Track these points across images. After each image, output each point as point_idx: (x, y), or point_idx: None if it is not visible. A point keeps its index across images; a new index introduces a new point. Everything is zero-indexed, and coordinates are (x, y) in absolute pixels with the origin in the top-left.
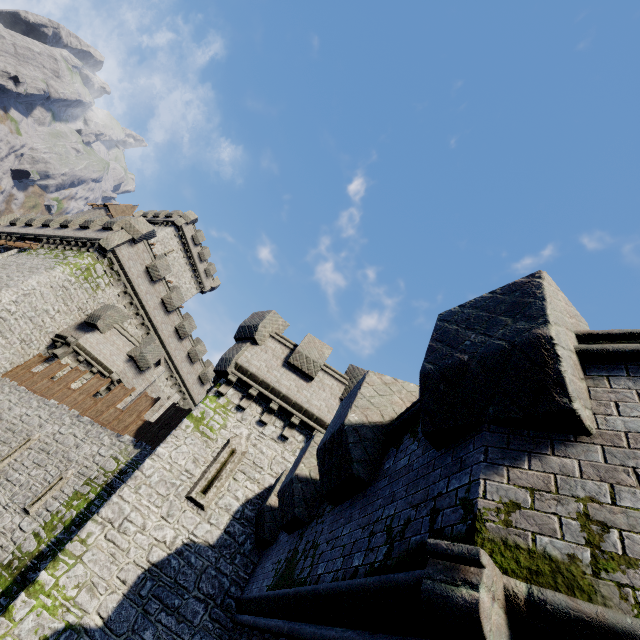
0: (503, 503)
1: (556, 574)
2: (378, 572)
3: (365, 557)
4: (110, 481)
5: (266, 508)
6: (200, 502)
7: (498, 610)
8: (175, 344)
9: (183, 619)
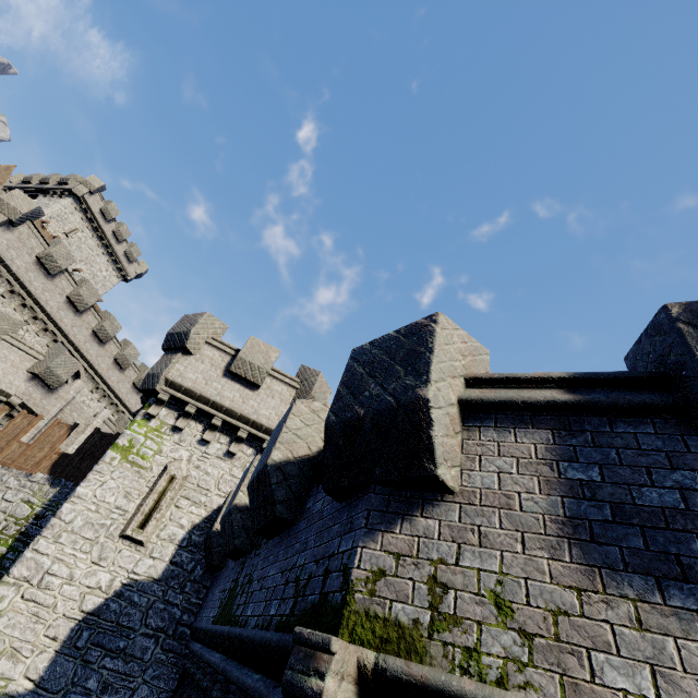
0: (373, 572)
1: (401, 640)
2: (284, 627)
3: (279, 607)
4: (24, 529)
5: (213, 534)
6: (138, 538)
7: (347, 686)
8: (96, 350)
9: (131, 658)
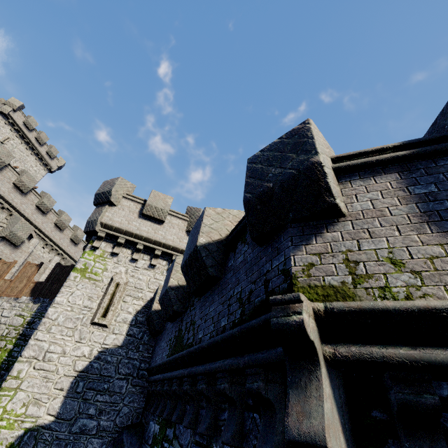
0: (305, 266)
1: (336, 293)
2: (238, 324)
3: (228, 319)
4: (22, 332)
5: (152, 312)
6: (103, 323)
7: (312, 320)
8: (40, 219)
9: (113, 393)
